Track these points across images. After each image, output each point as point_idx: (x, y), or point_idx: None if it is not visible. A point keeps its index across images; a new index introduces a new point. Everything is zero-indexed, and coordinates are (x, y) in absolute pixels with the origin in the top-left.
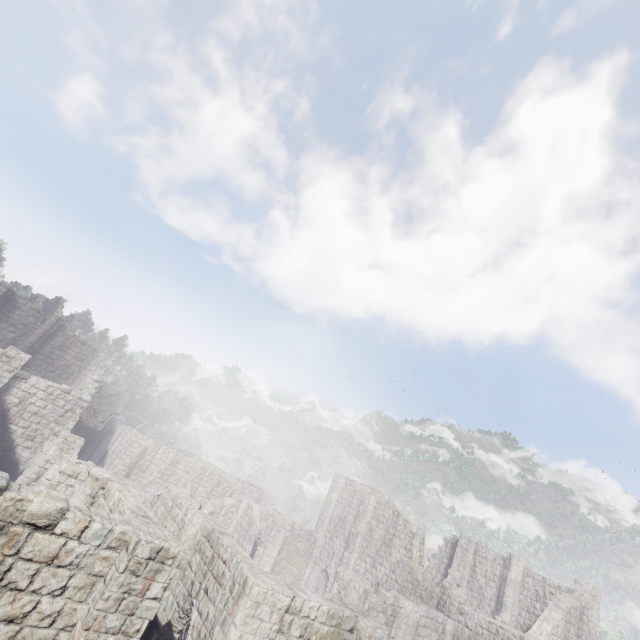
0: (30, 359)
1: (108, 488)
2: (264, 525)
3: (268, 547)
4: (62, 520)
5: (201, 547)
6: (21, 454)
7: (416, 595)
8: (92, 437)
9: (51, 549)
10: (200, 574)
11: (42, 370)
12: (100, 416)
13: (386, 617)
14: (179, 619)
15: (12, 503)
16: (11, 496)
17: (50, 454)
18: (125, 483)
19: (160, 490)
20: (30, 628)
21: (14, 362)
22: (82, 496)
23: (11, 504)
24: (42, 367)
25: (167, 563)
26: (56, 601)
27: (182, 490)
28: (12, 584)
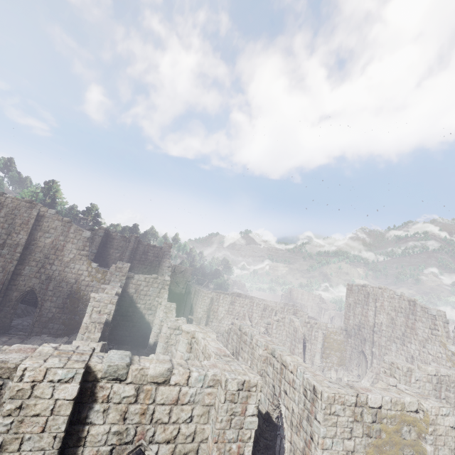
0: (132, 265)
1: (196, 337)
2: (305, 329)
3: (313, 343)
4: (172, 375)
5: (270, 361)
6: (148, 318)
7: (452, 362)
8: (181, 298)
9: (173, 395)
10: (276, 380)
11: (140, 269)
12: (180, 285)
13: (433, 385)
14: (273, 410)
15: (137, 372)
16: (135, 368)
17: (161, 317)
18: (205, 331)
19: (230, 321)
20: (181, 444)
21: (123, 270)
22: (183, 344)
23: (137, 373)
24: (139, 267)
25: (252, 390)
26: (190, 426)
27: (243, 322)
28: (159, 420)
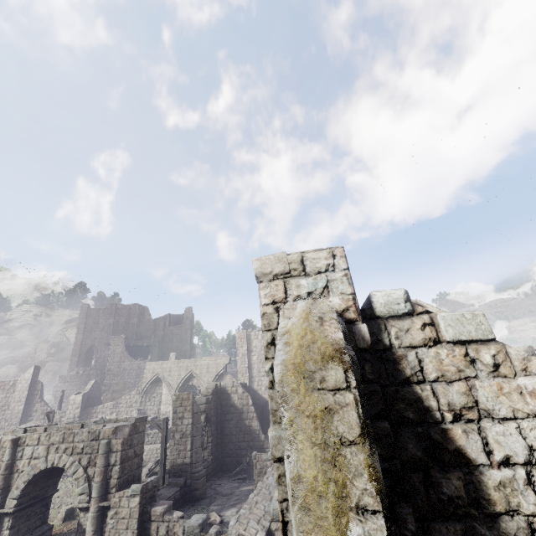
0: None
1: None
2: None
3: None
4: (534, 351)
5: None
6: None
7: None
8: None
9: None
10: None
11: None
12: None
13: None
14: None
15: None
16: None
17: None
18: None
19: None
20: None
21: None
22: None
23: None
24: None
25: None
26: None
27: None
28: None
